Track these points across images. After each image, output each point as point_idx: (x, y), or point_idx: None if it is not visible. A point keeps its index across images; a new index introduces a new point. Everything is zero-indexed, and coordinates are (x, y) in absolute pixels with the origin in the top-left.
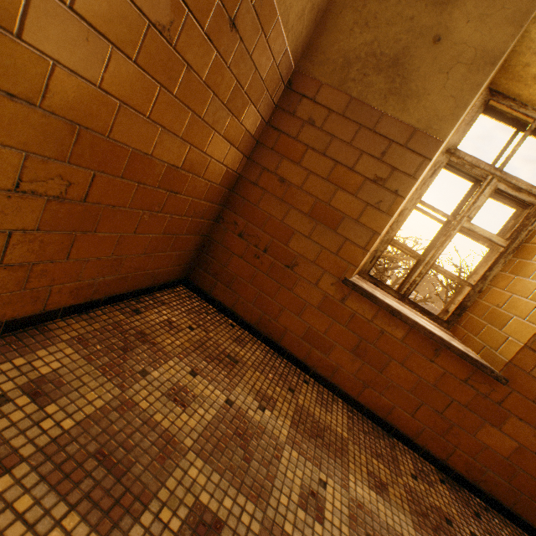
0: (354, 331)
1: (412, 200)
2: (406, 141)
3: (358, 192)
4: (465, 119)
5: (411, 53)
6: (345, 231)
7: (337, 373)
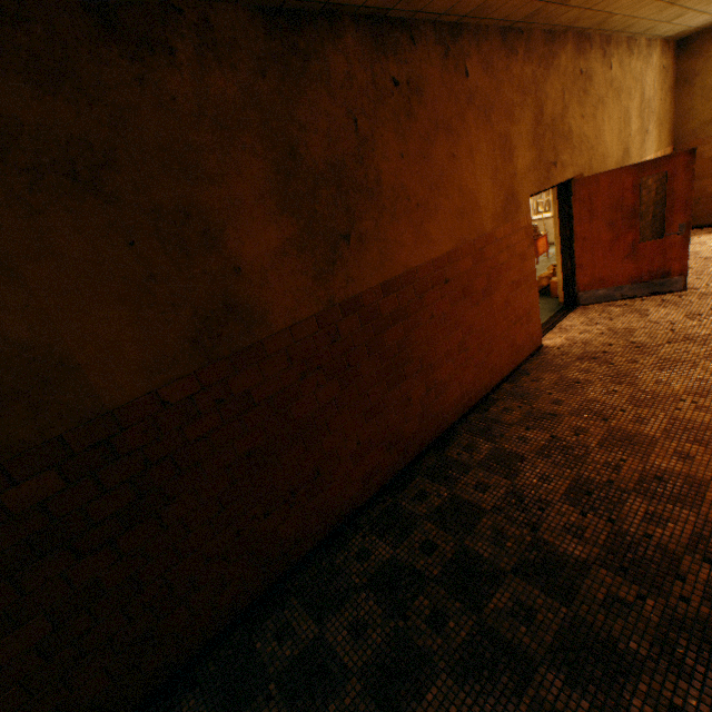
0: None
1: None
2: None
3: None
4: None
5: None
6: None
7: None
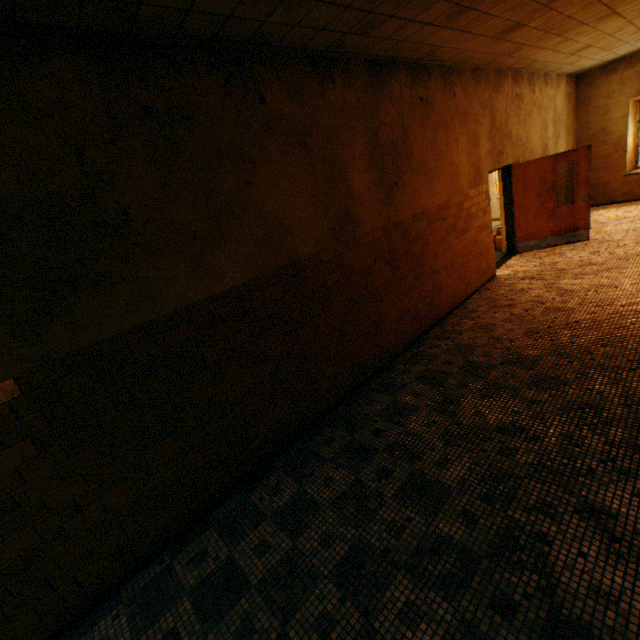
0: (635, 184)
1: (636, 141)
2: (617, 141)
3: (612, 157)
4: (636, 112)
5: (605, 126)
6: (615, 167)
7: (638, 196)
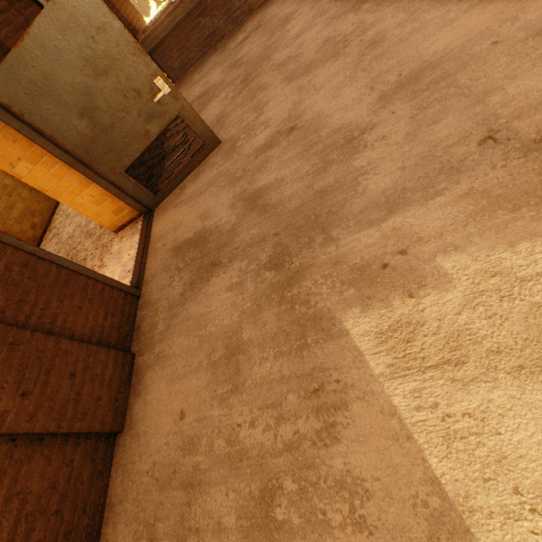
0: None
1: None
2: None
3: None
4: None
5: None
6: None
7: None
